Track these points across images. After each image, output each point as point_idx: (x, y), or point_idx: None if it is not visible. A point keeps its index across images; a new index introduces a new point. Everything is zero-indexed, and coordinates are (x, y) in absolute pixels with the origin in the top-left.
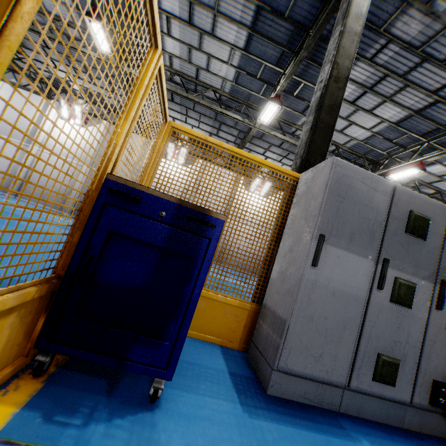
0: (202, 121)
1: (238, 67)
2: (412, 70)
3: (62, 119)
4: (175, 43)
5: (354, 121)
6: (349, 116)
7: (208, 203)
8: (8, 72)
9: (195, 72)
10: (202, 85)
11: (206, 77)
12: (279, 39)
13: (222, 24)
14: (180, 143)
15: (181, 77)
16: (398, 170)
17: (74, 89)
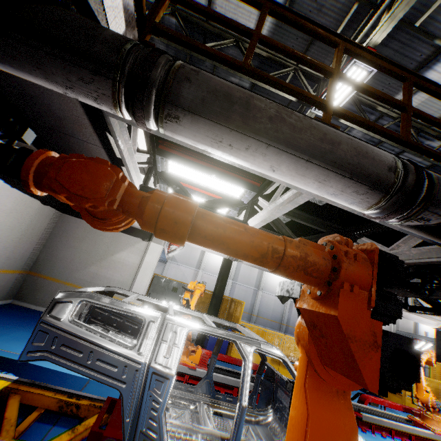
0: None
1: None
2: None
3: None
4: None
5: None
6: None
7: None
8: None
9: None
10: None
11: None
12: None
13: None
14: None
15: None
16: None
17: None
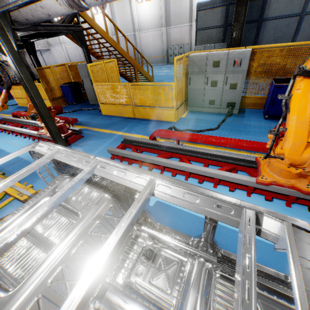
0: None
1: None
2: None
3: None
4: None
5: None
6: None
7: (124, 30)
8: None
9: None
10: None
11: None
12: None
13: None
14: None
15: None
16: None
17: None
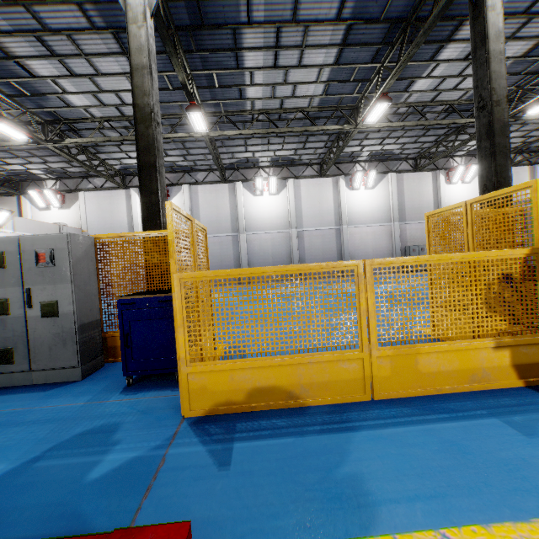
0: (286, 142)
1: (328, 80)
2: (534, 4)
3: None
4: (257, 88)
5: (469, 74)
6: (462, 72)
7: (316, 221)
8: (81, 181)
9: (279, 103)
10: (288, 112)
11: (291, 103)
12: (374, 40)
13: (309, 53)
14: (263, 172)
15: (265, 114)
16: (538, 103)
17: None
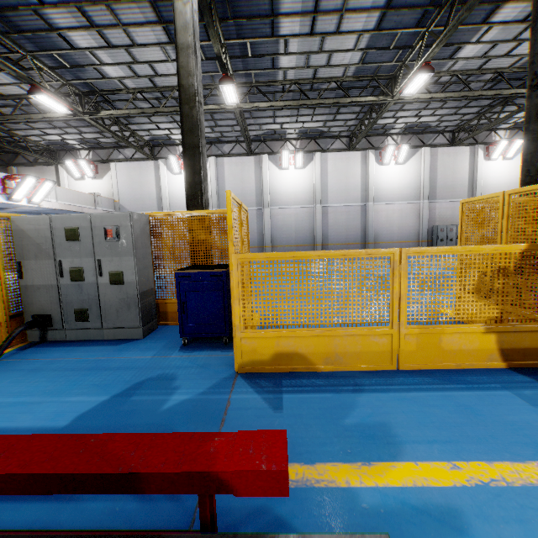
0: (316, 114)
1: (366, 48)
2: None
3: (174, 174)
4: (291, 57)
5: (525, 38)
6: (518, 36)
7: (341, 197)
8: (112, 151)
9: (312, 73)
10: (321, 82)
11: (325, 72)
12: (421, 2)
13: (349, 18)
14: (290, 145)
15: (296, 84)
16: None
17: (174, 139)
